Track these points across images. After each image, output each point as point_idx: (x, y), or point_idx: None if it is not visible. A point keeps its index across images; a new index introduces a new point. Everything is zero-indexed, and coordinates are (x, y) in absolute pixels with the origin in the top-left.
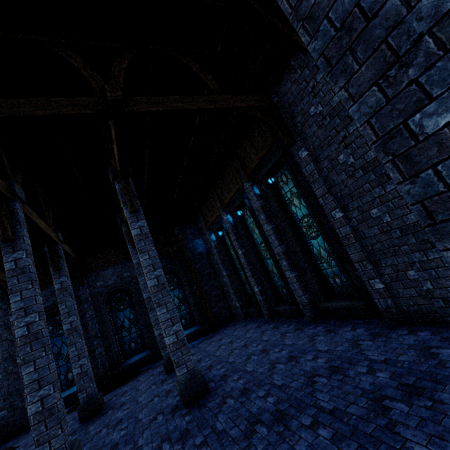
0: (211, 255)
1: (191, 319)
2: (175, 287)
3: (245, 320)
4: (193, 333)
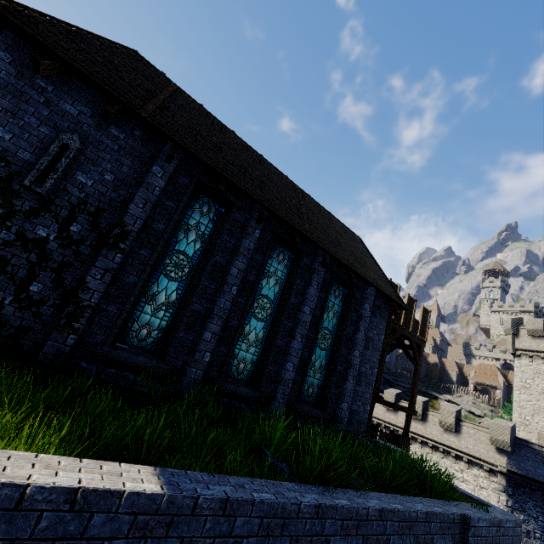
0: None
1: None
2: None
3: None
4: None
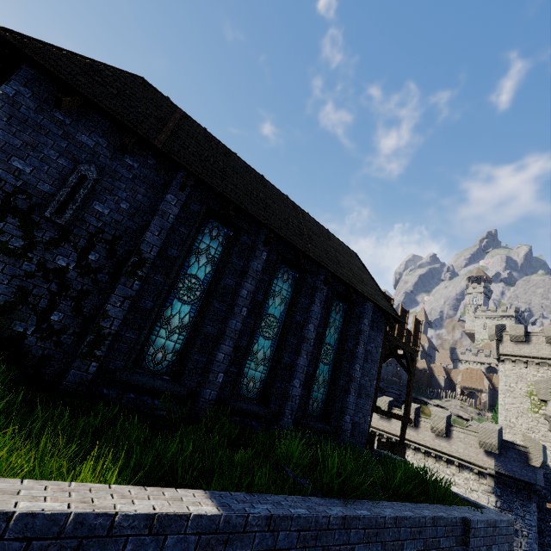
0: None
1: None
2: None
3: None
4: None
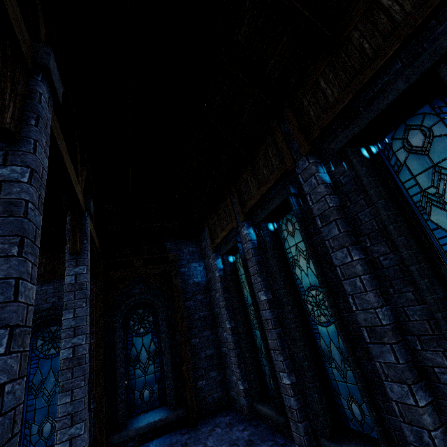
0: (212, 290)
1: (160, 392)
2: (147, 332)
3: (250, 420)
4: (156, 425)
